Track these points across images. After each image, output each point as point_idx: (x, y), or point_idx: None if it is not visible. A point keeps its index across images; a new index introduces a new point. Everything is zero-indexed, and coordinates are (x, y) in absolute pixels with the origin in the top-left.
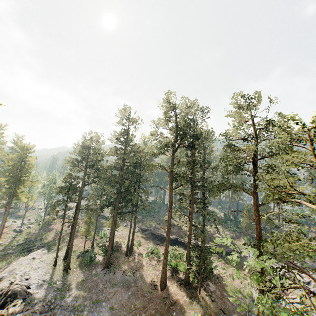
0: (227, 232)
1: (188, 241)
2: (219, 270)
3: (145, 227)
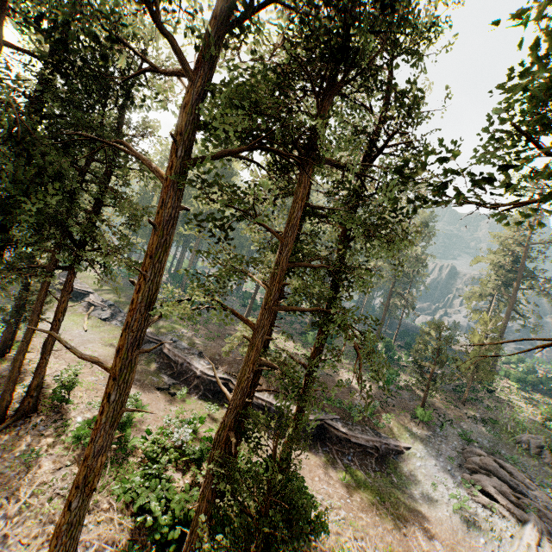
0: (368, 381)
1: (221, 434)
2: (329, 529)
3: (153, 332)
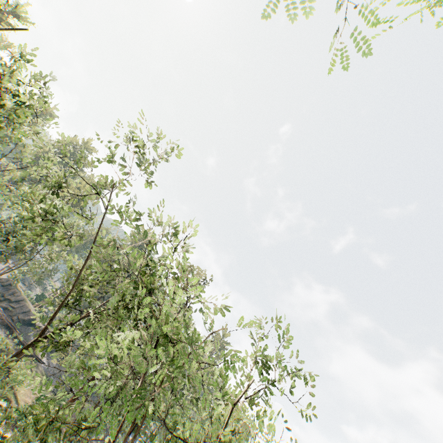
0: None
1: None
2: None
3: None
